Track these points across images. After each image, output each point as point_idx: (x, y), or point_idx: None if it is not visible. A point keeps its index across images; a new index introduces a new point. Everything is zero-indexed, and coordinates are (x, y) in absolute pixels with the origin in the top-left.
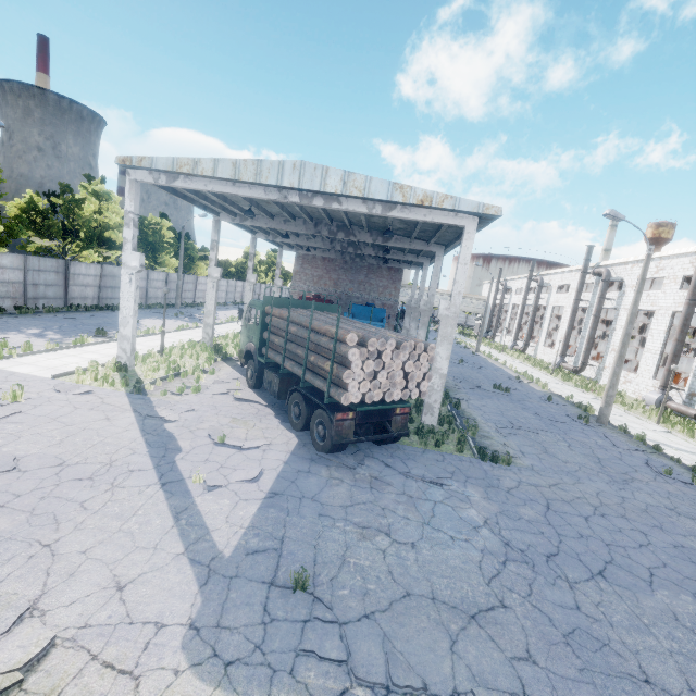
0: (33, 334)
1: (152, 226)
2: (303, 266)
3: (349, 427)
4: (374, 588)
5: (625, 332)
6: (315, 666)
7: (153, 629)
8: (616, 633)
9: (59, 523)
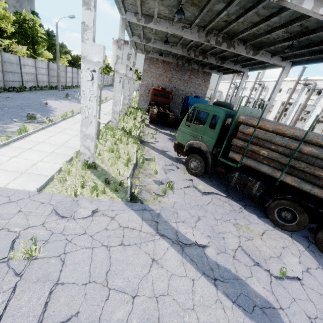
0: None
1: (27, 21)
2: (150, 66)
3: None
4: None
5: None
6: None
7: None
8: None
9: None
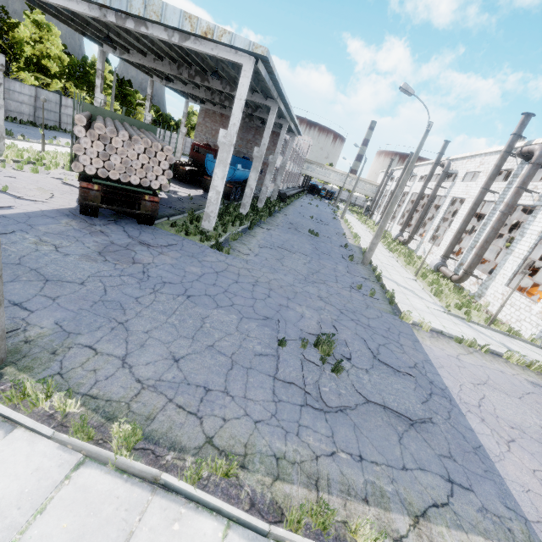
0: None
1: (95, 67)
2: (205, 120)
3: (96, 197)
4: None
5: (395, 194)
6: None
7: None
8: (142, 309)
9: None
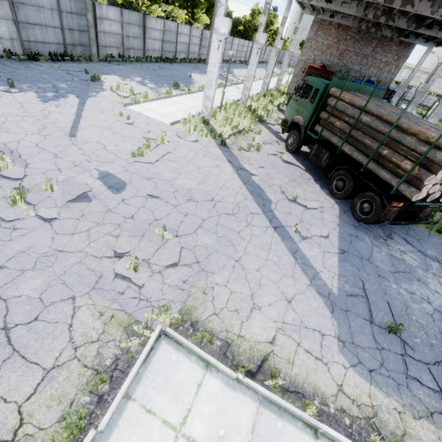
0: (139, 82)
1: None
2: (317, 33)
3: (394, 212)
4: (435, 343)
5: None
6: (420, 388)
7: (319, 335)
8: None
9: (234, 246)
